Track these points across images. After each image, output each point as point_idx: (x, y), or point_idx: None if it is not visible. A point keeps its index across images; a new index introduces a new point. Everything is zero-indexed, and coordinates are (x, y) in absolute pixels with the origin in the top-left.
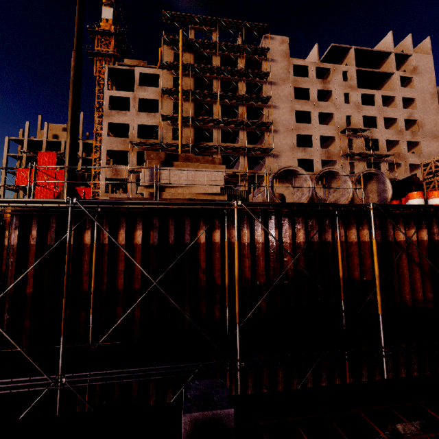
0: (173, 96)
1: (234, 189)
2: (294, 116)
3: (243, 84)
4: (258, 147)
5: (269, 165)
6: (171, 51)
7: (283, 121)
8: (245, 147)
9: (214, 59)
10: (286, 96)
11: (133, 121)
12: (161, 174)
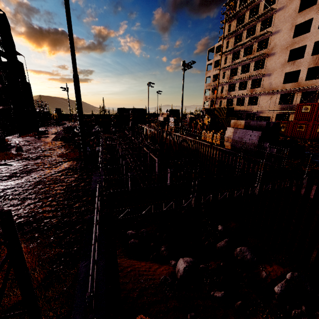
0: (225, 54)
1: (222, 107)
2: (292, 33)
3: (259, 24)
4: (250, 75)
5: (263, 83)
6: (227, 25)
7: (281, 42)
8: (244, 77)
9: (246, 15)
10: (290, 15)
11: (212, 74)
12: (159, 118)
